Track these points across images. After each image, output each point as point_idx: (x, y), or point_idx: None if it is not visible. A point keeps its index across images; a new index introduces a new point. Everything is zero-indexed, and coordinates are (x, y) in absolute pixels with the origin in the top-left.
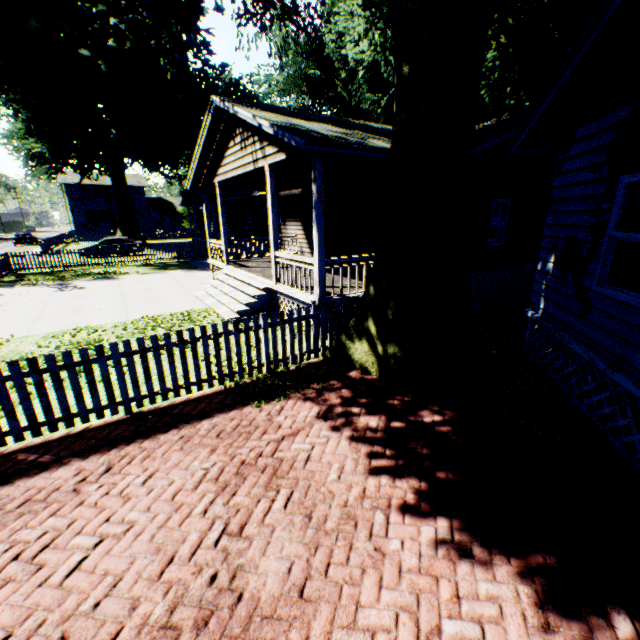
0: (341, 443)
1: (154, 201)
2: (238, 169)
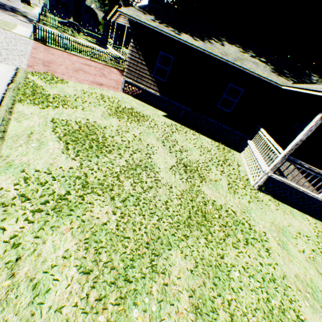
0: (118, 72)
1: (88, 8)
2: (122, 22)
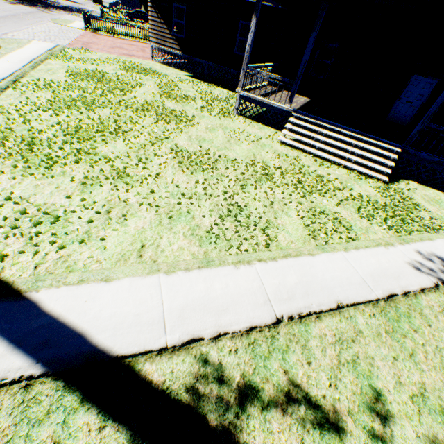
0: None
1: None
2: None
